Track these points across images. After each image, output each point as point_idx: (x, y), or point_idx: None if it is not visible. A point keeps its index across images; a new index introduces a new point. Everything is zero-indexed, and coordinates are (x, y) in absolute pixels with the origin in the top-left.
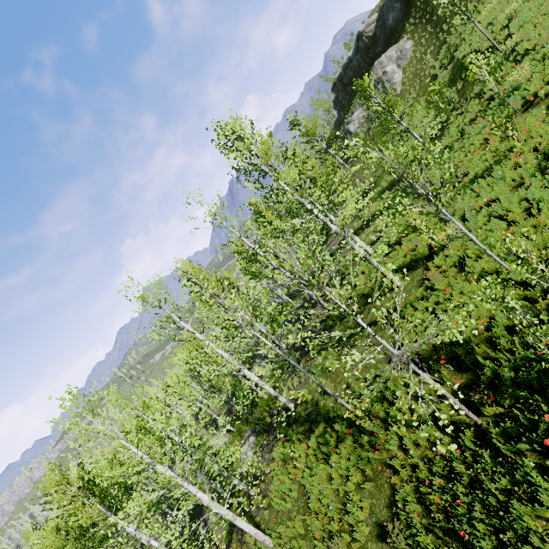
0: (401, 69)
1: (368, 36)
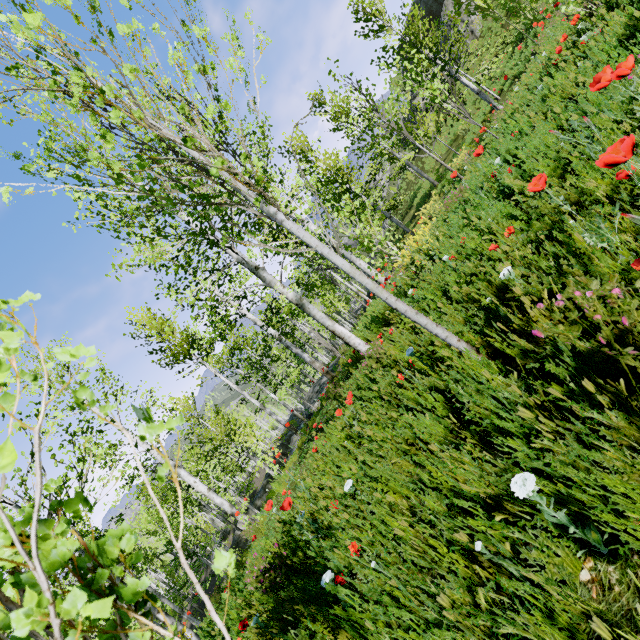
0: None
1: None
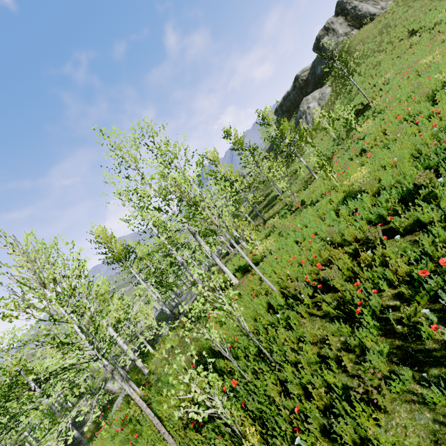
0: (320, 106)
1: (302, 79)
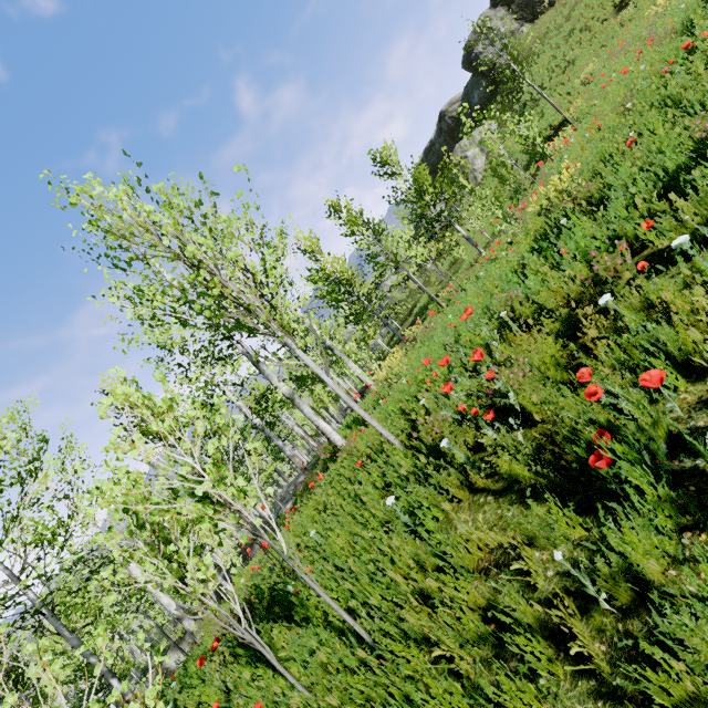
0: (484, 153)
1: (451, 116)
